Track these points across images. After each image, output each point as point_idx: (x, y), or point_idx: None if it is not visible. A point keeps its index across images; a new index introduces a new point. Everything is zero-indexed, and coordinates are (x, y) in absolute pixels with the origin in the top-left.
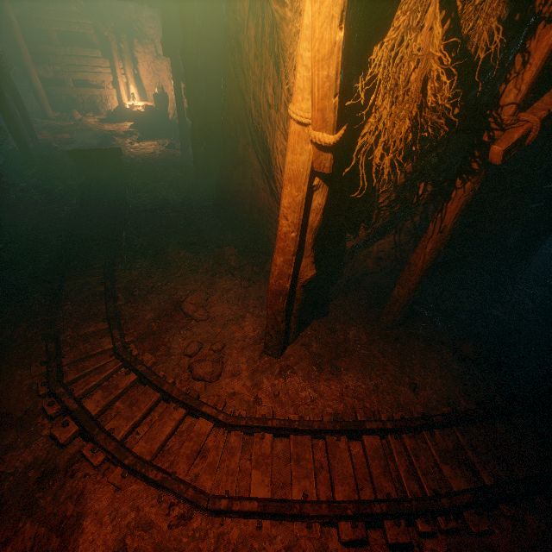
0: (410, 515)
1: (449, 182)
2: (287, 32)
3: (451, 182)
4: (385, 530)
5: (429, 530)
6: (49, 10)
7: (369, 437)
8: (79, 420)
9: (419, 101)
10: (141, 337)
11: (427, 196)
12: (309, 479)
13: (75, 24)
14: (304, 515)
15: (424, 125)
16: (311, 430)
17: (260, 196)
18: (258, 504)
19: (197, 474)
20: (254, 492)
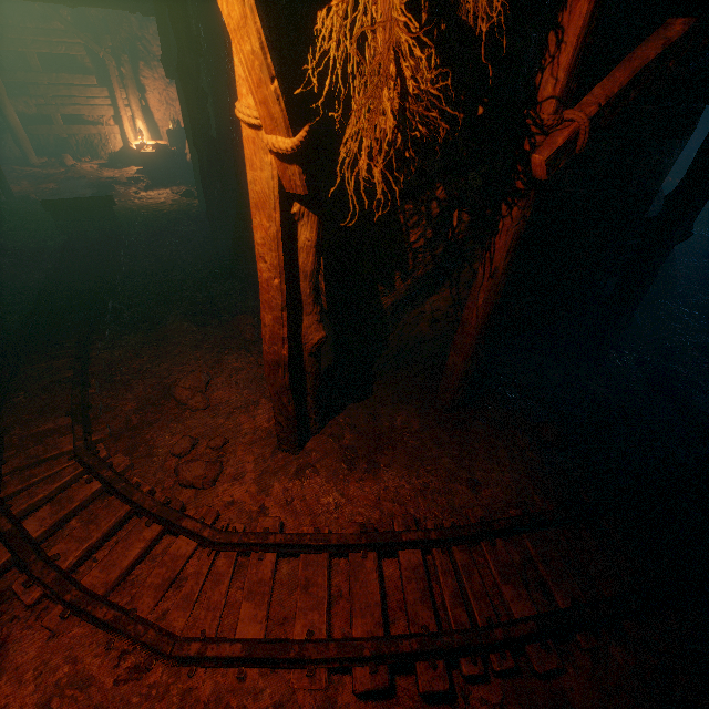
0: (452, 653)
1: (494, 209)
2: None
3: (496, 209)
4: (417, 675)
5: (477, 672)
6: (26, 28)
7: (407, 552)
8: (11, 545)
9: (399, 88)
10: (116, 434)
11: (465, 228)
12: (319, 610)
13: (61, 44)
14: (303, 659)
15: (412, 121)
16: (329, 546)
17: None
18: (242, 647)
19: (167, 611)
20: (242, 632)
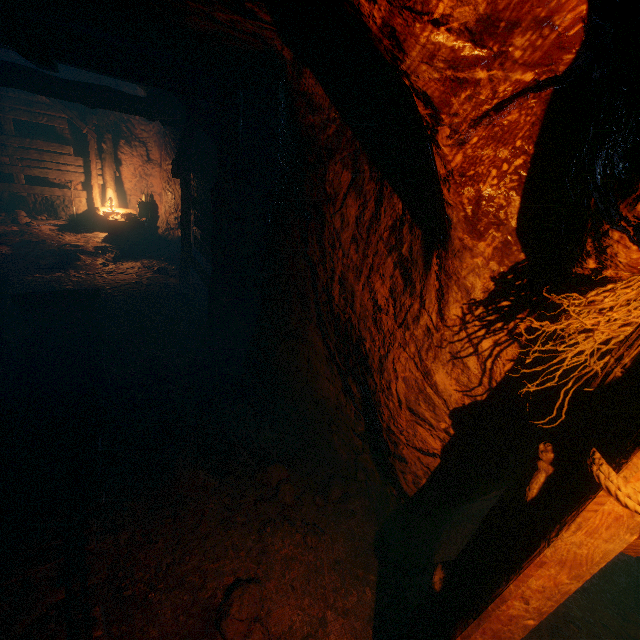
0: None
1: None
2: (469, 263)
3: None
4: None
5: None
6: (8, 96)
7: None
8: None
9: None
10: None
11: None
12: None
13: (43, 116)
14: None
15: None
16: None
17: (320, 385)
18: None
19: None
20: None
